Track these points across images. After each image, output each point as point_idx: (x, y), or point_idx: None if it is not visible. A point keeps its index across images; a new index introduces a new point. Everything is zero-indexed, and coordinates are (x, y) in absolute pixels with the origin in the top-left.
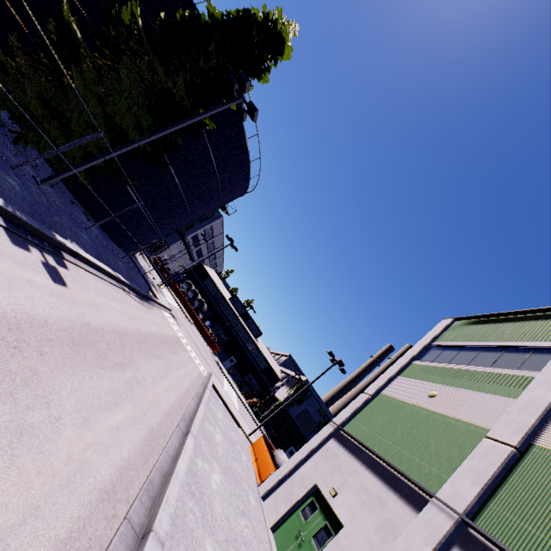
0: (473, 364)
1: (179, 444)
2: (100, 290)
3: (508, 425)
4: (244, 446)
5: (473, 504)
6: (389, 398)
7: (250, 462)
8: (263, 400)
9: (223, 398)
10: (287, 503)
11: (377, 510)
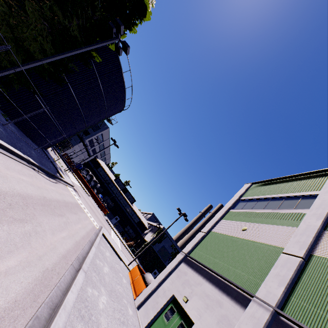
0: (267, 208)
1: (71, 279)
2: (9, 166)
3: (295, 244)
4: (124, 273)
5: (281, 299)
6: (217, 233)
7: (128, 284)
8: (136, 242)
9: (110, 242)
10: (154, 310)
11: (216, 310)
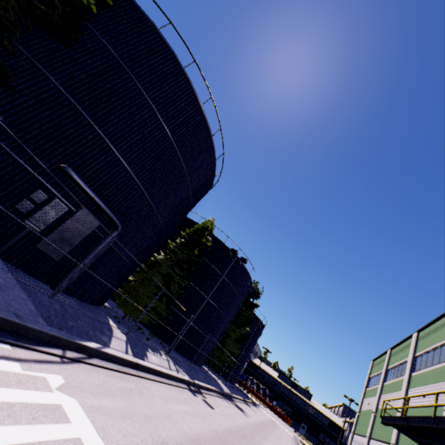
0: (375, 384)
1: None
2: (255, 409)
3: (374, 406)
4: None
5: (370, 432)
6: (362, 410)
7: None
8: None
9: None
10: None
11: None
